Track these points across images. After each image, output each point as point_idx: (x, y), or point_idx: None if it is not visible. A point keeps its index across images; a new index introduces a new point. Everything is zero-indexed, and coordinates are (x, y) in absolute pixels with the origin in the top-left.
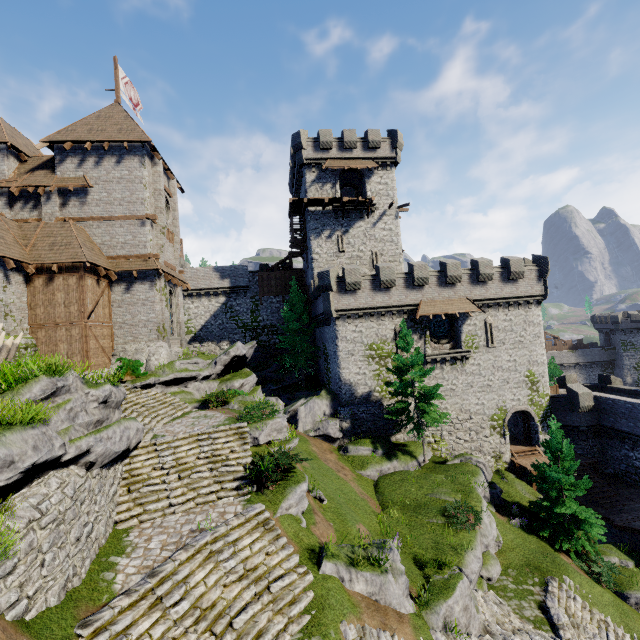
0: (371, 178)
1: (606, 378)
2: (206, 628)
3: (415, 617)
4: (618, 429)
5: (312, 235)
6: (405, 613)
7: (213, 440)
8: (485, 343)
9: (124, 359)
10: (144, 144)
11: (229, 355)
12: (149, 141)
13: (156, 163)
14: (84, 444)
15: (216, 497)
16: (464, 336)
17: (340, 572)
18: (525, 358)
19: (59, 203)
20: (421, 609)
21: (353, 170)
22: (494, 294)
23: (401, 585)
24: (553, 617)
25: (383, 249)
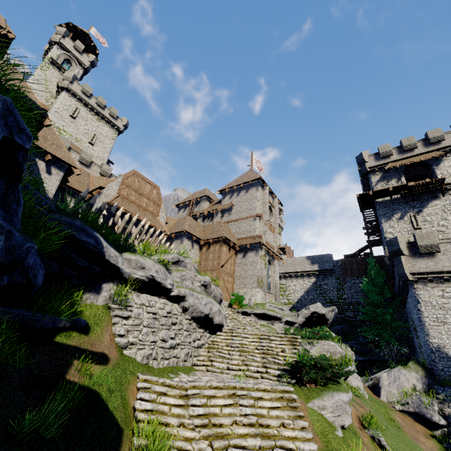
0: (440, 164)
1: None
2: (207, 436)
3: None
4: None
5: (382, 219)
6: None
7: (270, 340)
8: None
9: (235, 294)
10: (259, 180)
11: (309, 310)
12: (260, 177)
13: (264, 189)
14: (182, 291)
15: (260, 376)
16: None
17: None
18: None
19: (220, 216)
20: None
21: (418, 164)
22: None
23: None
24: None
25: None
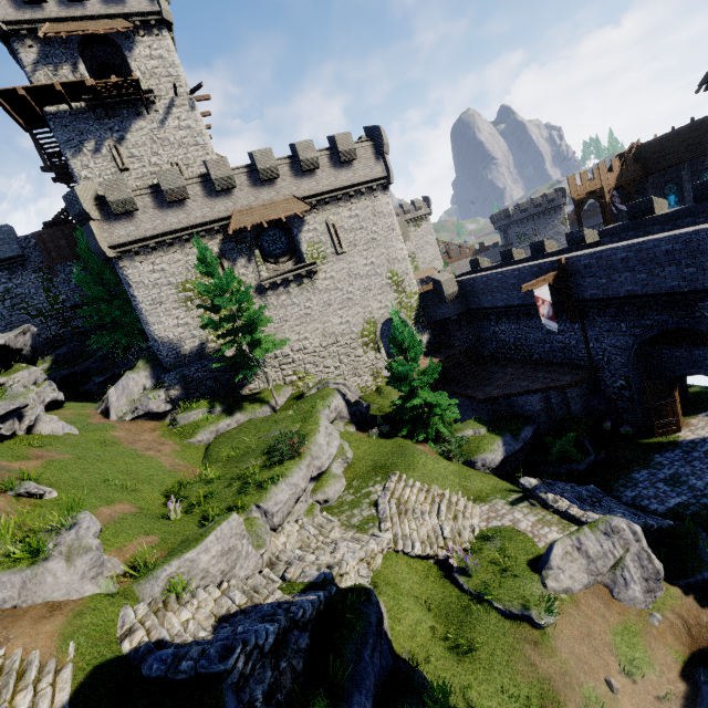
0: (134, 50)
1: (475, 262)
2: None
3: (100, 600)
4: (482, 308)
5: (67, 151)
6: (78, 602)
7: None
8: (333, 250)
9: None
10: None
11: None
12: None
13: None
14: None
15: None
16: (305, 246)
17: None
18: (383, 258)
19: None
20: (134, 582)
21: (103, 40)
22: (328, 185)
23: (80, 567)
24: (379, 513)
25: (187, 157)
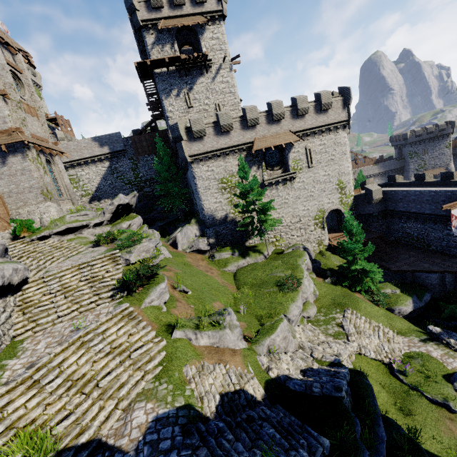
0: (204, 34)
1: (392, 177)
2: (77, 392)
3: (246, 350)
4: (397, 210)
5: (163, 96)
6: (239, 350)
7: (92, 267)
8: (307, 165)
9: (17, 220)
10: None
11: (113, 205)
12: None
13: None
14: None
15: (95, 305)
16: (291, 162)
17: (188, 335)
18: (336, 171)
19: None
20: (252, 345)
21: (187, 28)
22: (311, 125)
23: (236, 334)
24: (345, 330)
25: (224, 100)
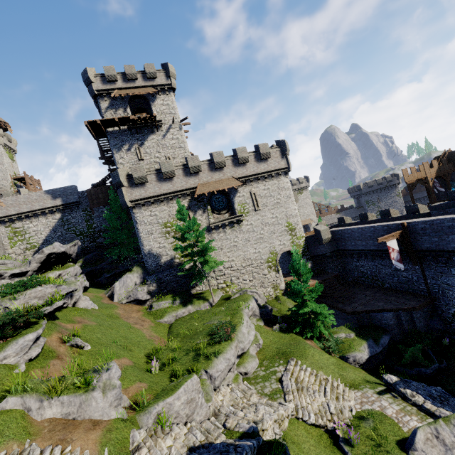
0: (155, 101)
1: (342, 219)
2: None
3: (119, 422)
4: (347, 249)
5: (114, 150)
6: (107, 422)
7: None
8: (253, 208)
9: None
10: None
11: (43, 253)
12: None
13: None
14: None
15: None
16: (236, 205)
17: (27, 403)
18: (283, 214)
19: None
20: (136, 413)
21: (140, 97)
22: (253, 171)
23: (109, 398)
24: (284, 387)
25: (174, 154)
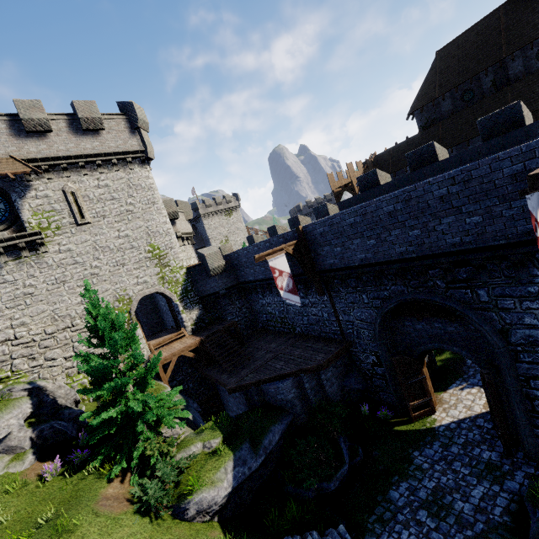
0: None
1: (251, 238)
2: None
3: None
4: (248, 281)
5: None
6: None
7: None
8: (72, 220)
9: None
10: None
11: None
12: None
13: None
14: None
15: None
16: (27, 214)
17: None
18: (141, 230)
19: None
20: None
21: None
22: (65, 151)
23: None
24: None
25: None
